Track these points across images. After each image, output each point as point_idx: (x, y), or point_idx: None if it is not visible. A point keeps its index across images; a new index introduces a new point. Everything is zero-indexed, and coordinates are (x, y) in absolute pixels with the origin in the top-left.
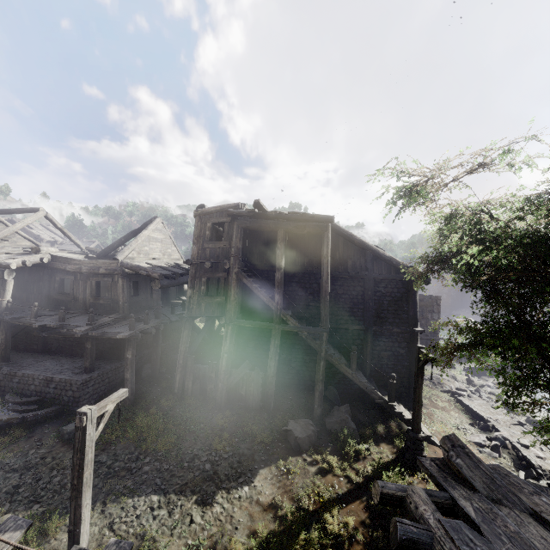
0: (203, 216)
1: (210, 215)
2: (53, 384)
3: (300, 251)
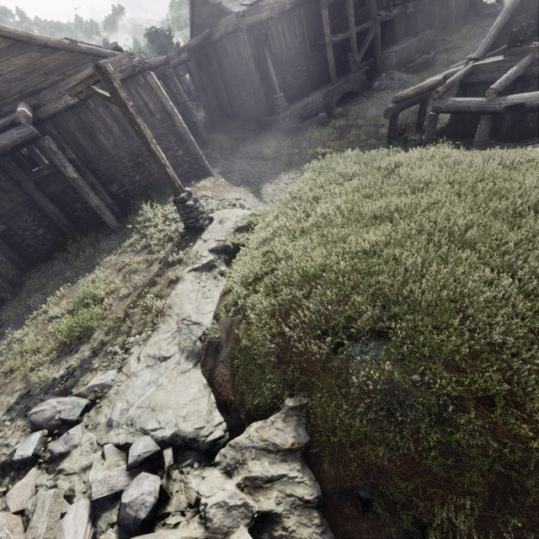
0: None
1: None
2: (423, 41)
3: None
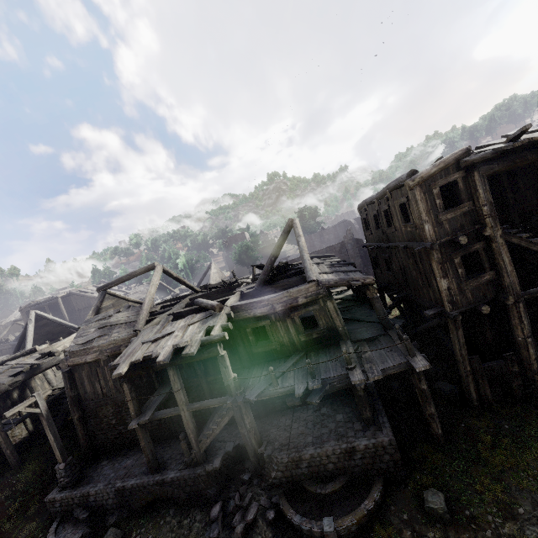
0: (421, 183)
1: (431, 178)
2: (358, 454)
3: (528, 181)
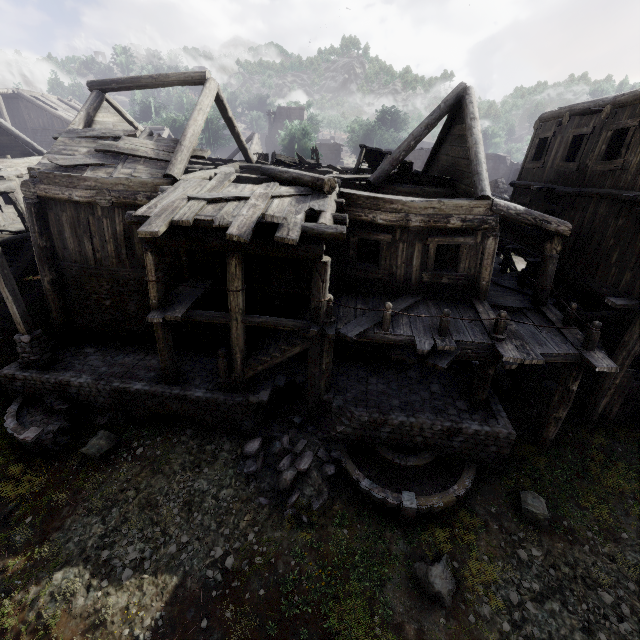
0: None
1: None
2: (461, 437)
3: None
